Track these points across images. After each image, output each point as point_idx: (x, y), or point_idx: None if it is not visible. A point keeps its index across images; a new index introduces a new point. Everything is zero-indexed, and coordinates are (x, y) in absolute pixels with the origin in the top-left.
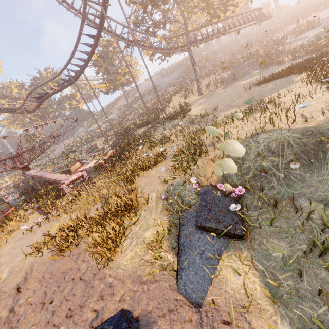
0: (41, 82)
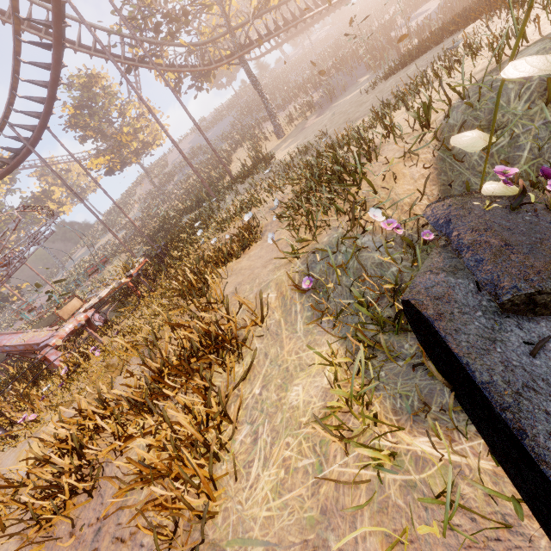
0: None
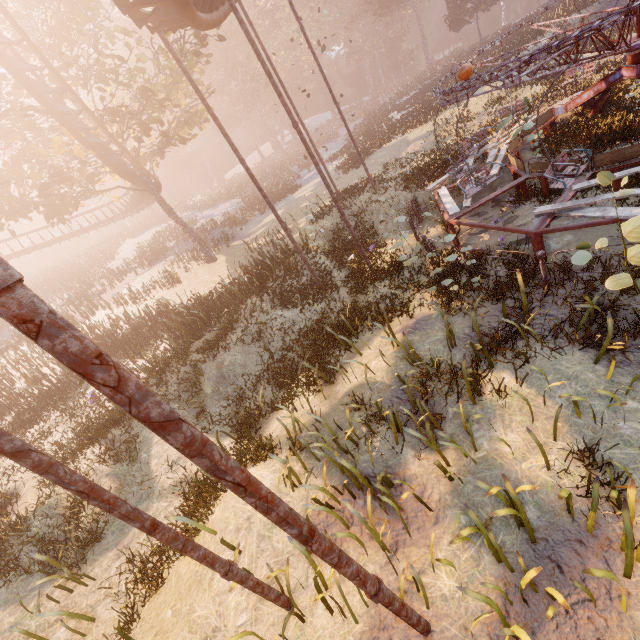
0: None
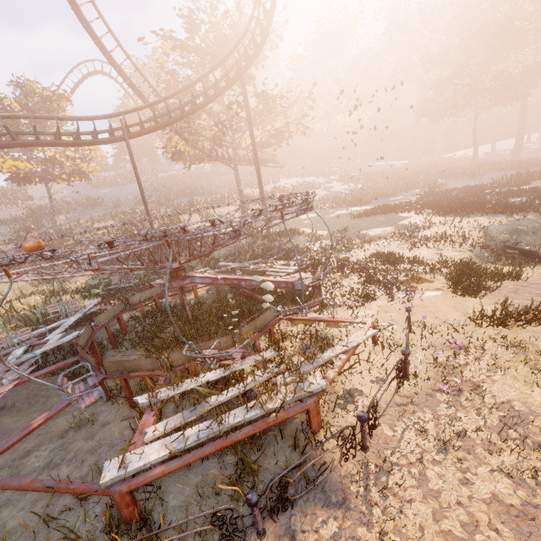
0: None
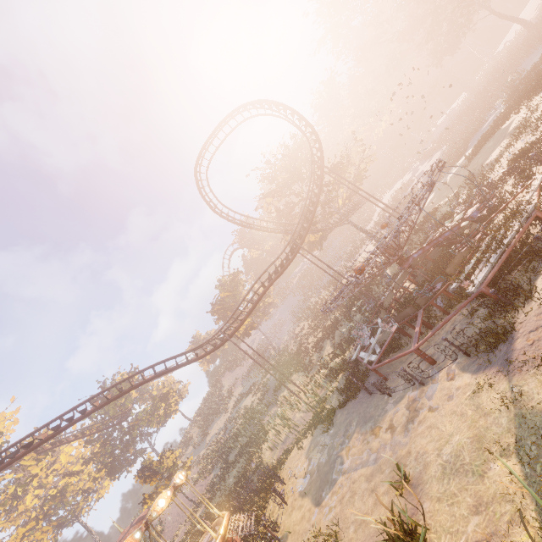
0: (117, 391)
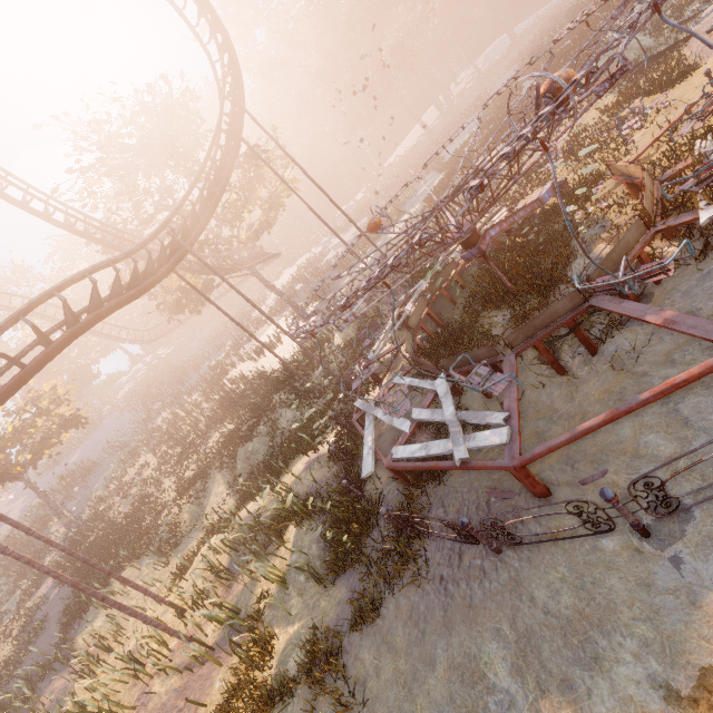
0: None
